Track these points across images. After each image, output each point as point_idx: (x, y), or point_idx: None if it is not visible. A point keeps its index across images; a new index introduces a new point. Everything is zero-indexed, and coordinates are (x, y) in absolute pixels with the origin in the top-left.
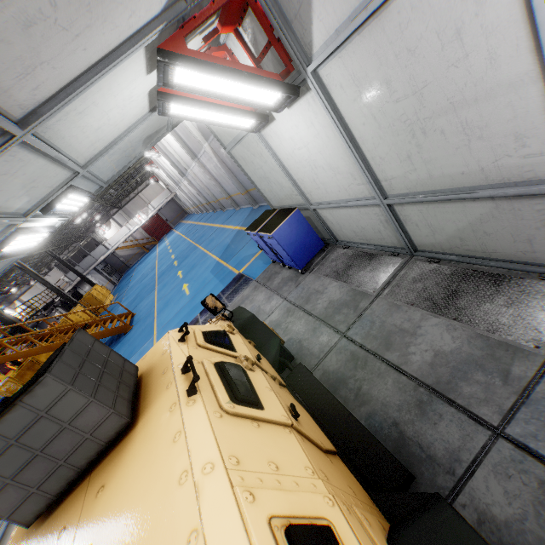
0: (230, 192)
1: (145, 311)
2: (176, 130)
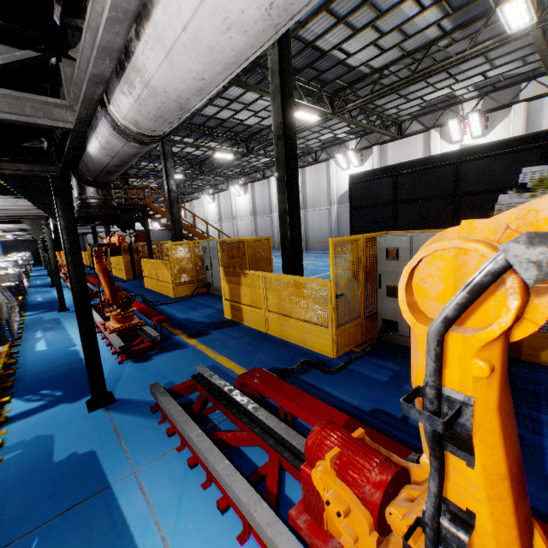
0: (311, 239)
1: None
2: (307, 190)
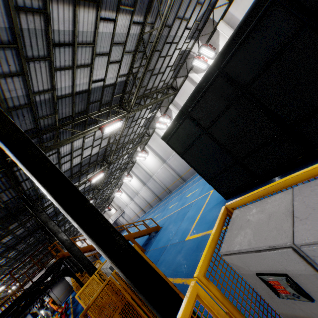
0: (181, 174)
1: (162, 222)
2: (158, 152)
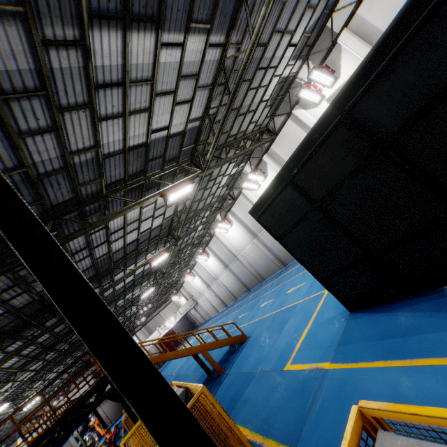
0: (280, 255)
1: (250, 328)
2: (246, 223)
